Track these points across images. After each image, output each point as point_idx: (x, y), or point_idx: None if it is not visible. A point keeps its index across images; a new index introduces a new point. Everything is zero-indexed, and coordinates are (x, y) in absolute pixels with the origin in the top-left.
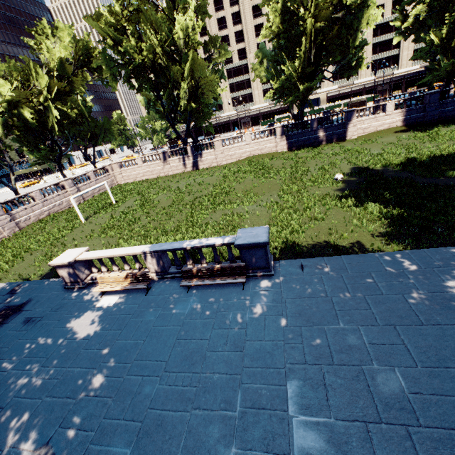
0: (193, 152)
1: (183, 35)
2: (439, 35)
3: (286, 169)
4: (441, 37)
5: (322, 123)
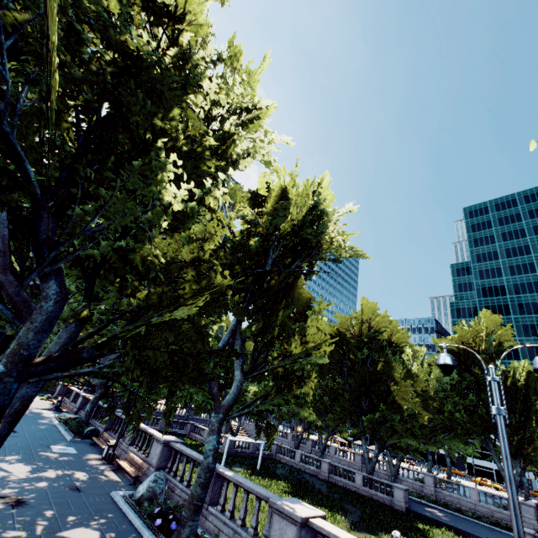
0: None
1: None
2: None
3: None
4: None
5: None
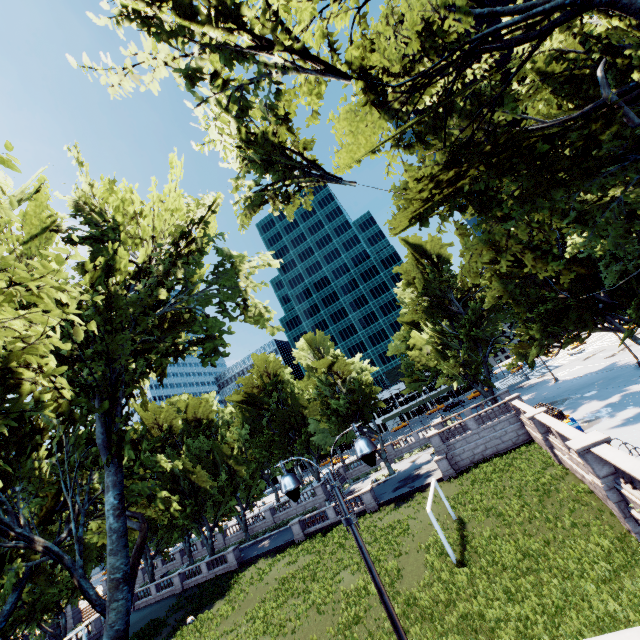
0: None
1: None
2: None
3: None
4: None
5: None
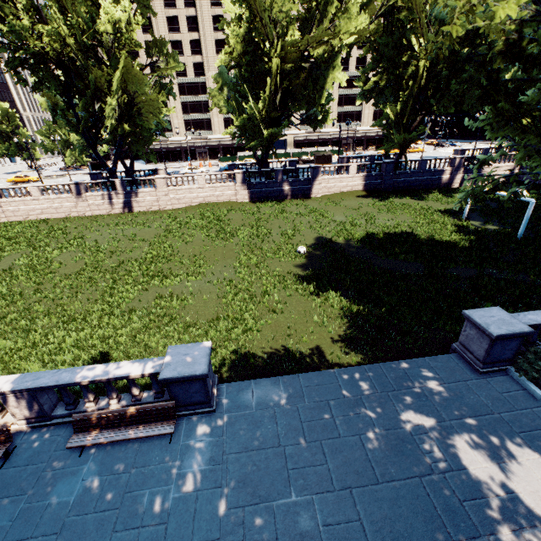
0: (125, 188)
1: (111, 28)
2: (395, 110)
3: (245, 228)
4: (396, 111)
5: (287, 175)
